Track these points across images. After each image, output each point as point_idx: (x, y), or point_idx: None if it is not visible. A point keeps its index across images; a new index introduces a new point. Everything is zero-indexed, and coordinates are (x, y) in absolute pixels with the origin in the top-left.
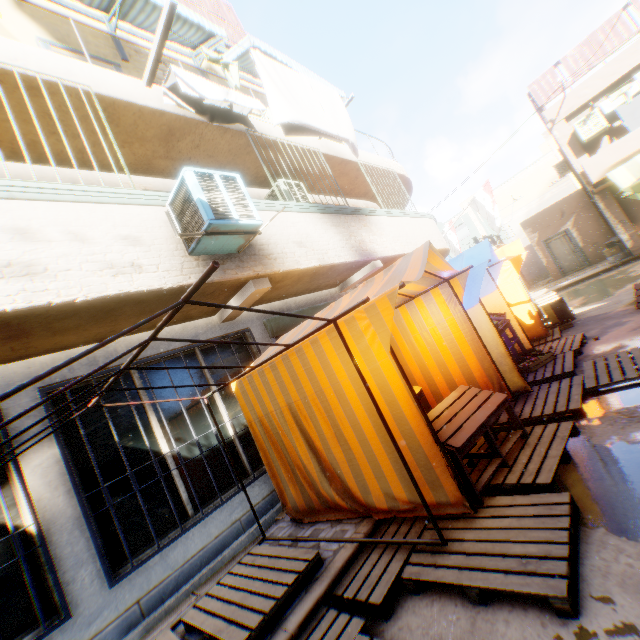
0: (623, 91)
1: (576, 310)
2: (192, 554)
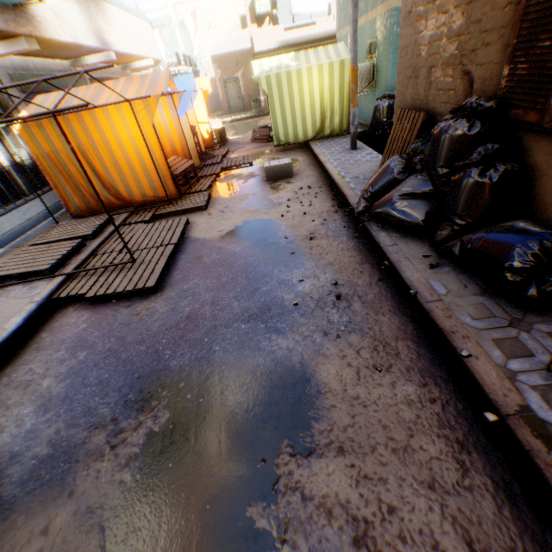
0: None
1: (230, 137)
2: (8, 231)
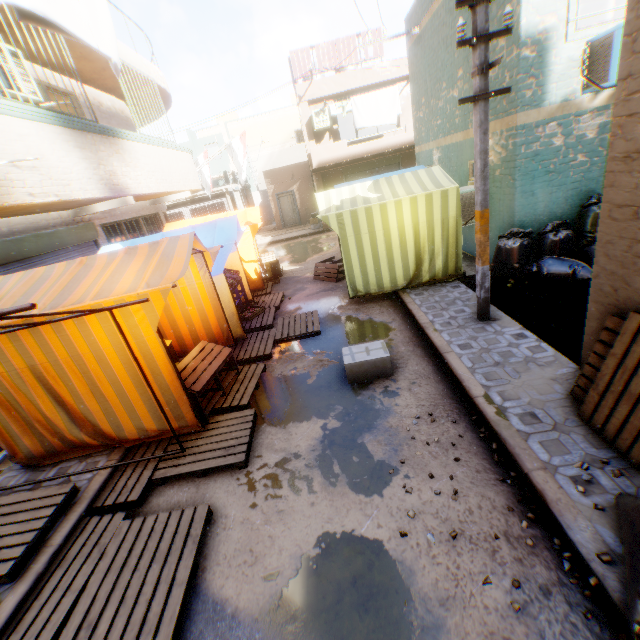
0: (344, 105)
1: (285, 268)
2: None
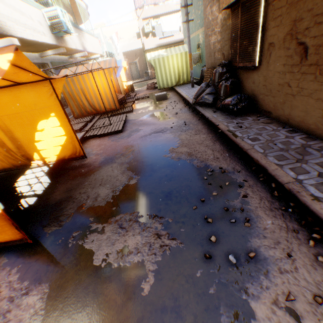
0: (157, 21)
1: (135, 89)
2: None
